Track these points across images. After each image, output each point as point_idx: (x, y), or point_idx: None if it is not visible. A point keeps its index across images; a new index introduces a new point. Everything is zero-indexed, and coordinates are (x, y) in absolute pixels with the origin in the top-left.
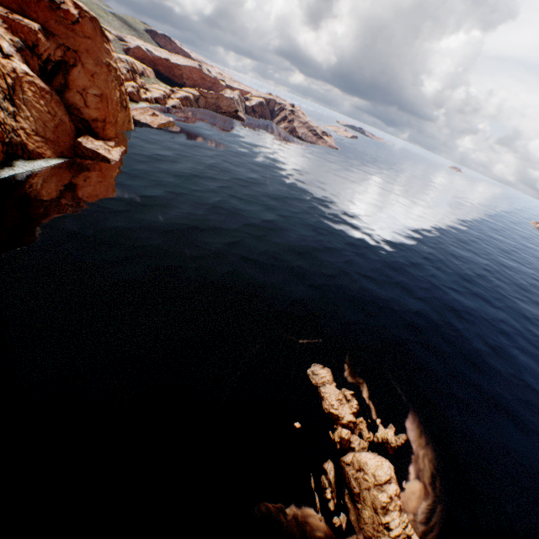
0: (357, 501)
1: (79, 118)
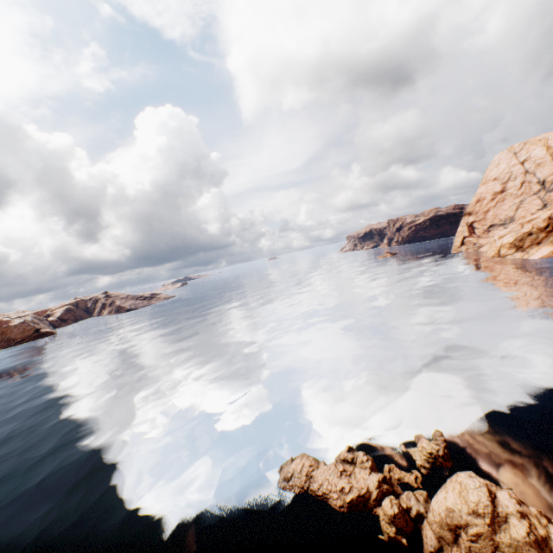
0: None
1: None
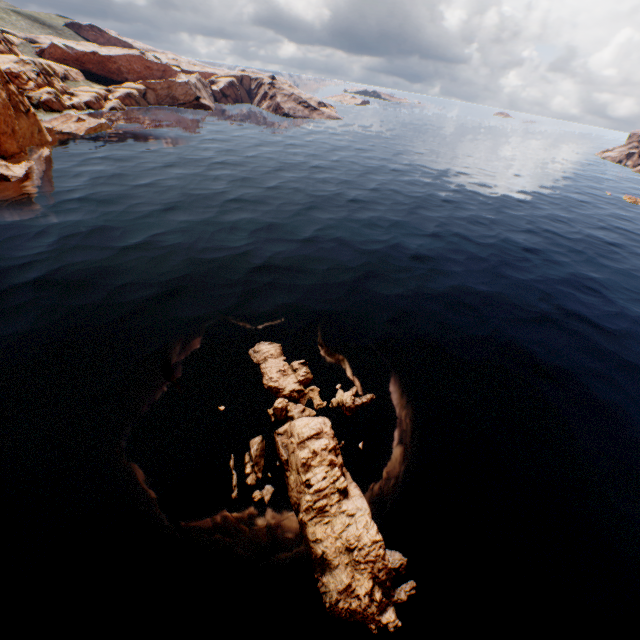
0: (287, 470)
1: None
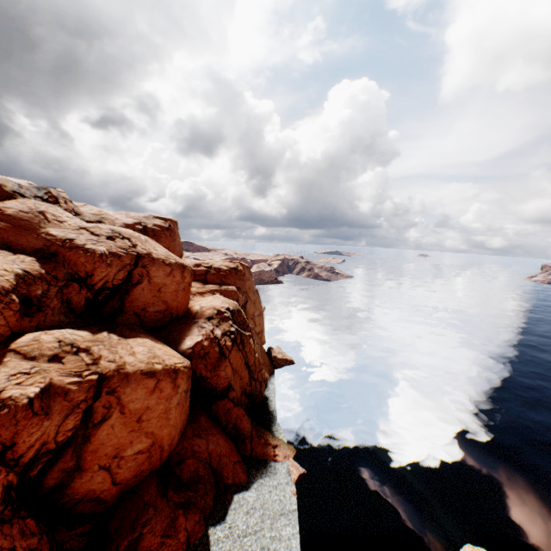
0: None
1: None
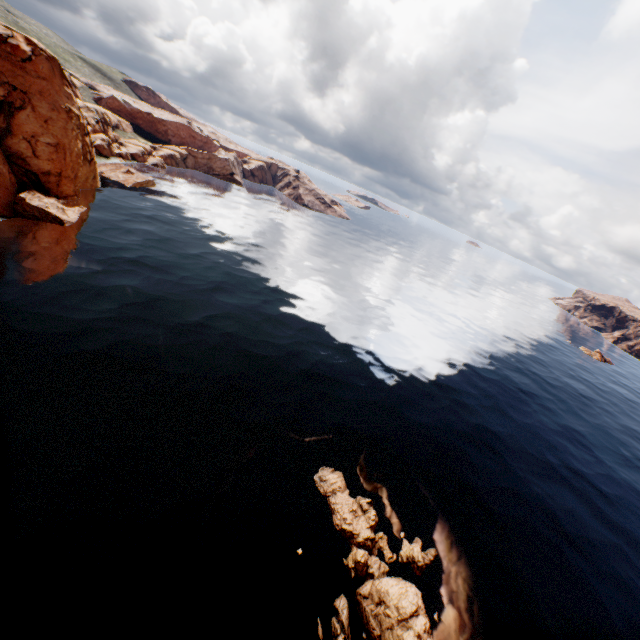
0: None
1: (24, 169)
